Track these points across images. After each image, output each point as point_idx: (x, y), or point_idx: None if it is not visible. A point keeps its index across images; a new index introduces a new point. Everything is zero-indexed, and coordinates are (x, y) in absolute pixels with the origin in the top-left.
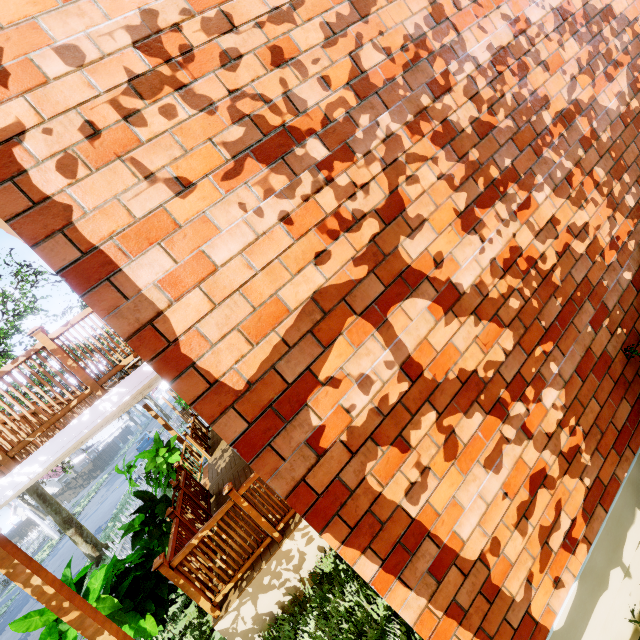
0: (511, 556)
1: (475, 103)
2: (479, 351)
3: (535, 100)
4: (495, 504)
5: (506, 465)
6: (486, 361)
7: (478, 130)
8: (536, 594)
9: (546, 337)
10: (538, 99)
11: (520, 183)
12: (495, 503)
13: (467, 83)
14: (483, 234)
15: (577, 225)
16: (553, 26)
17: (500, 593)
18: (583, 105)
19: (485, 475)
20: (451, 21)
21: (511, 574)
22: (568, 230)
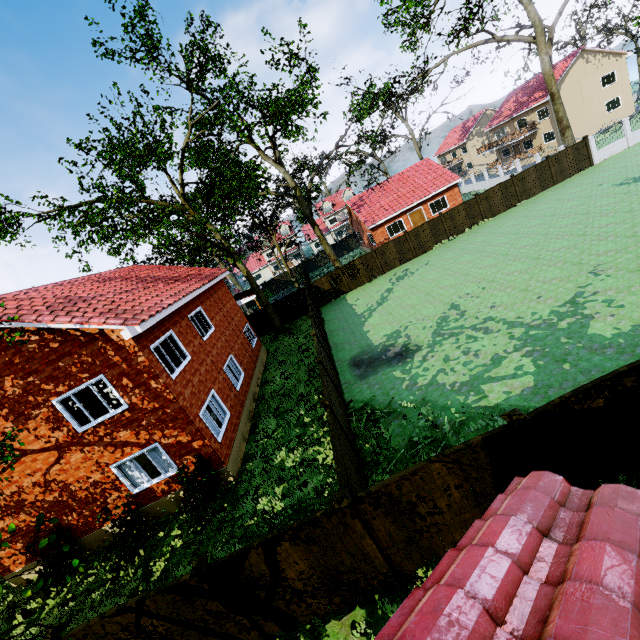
0: (7, 561)
1: (6, 501)
2: (3, 536)
3: (23, 500)
4: (4, 554)
5: (7, 551)
6: (4, 537)
7: (6, 505)
8: (12, 566)
9: (20, 536)
10: (24, 499)
11: (16, 513)
12: (4, 554)
13: (4, 498)
14: (5, 521)
15: (33, 520)
16: (32, 485)
17: (4, 564)
18: (40, 500)
19: (2, 551)
20: (1, 488)
21: (6, 563)
22: (30, 521)
